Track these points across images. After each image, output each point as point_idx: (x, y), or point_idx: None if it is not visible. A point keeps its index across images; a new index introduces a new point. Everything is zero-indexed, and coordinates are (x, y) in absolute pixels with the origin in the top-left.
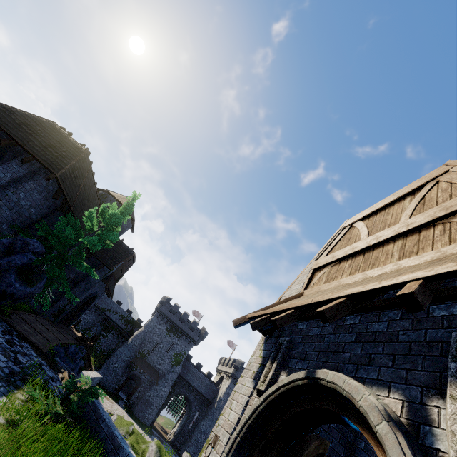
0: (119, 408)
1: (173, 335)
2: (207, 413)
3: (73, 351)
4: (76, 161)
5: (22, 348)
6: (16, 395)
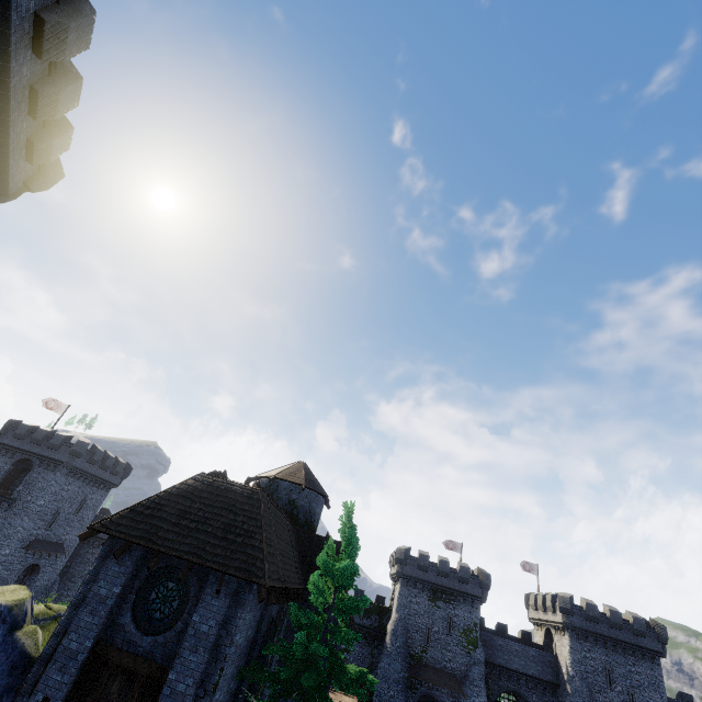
0: None
1: (444, 604)
2: None
3: None
4: (263, 527)
5: None
6: None
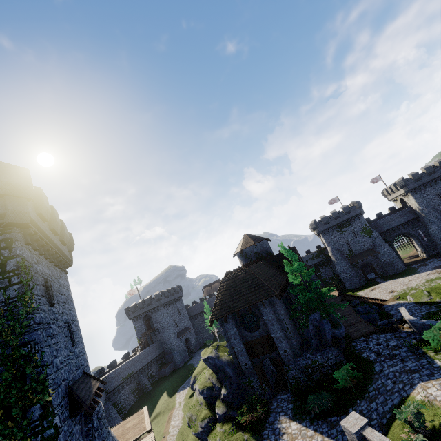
0: (385, 284)
1: (346, 228)
2: (424, 224)
3: (362, 309)
4: (259, 278)
5: (380, 339)
6: (431, 355)
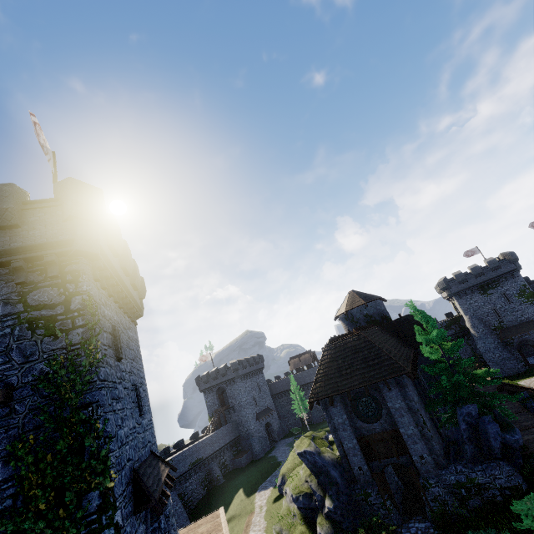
0: None
1: (493, 290)
2: None
3: None
4: (380, 348)
5: None
6: None
